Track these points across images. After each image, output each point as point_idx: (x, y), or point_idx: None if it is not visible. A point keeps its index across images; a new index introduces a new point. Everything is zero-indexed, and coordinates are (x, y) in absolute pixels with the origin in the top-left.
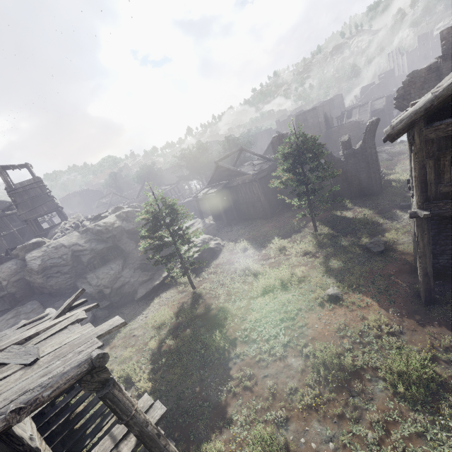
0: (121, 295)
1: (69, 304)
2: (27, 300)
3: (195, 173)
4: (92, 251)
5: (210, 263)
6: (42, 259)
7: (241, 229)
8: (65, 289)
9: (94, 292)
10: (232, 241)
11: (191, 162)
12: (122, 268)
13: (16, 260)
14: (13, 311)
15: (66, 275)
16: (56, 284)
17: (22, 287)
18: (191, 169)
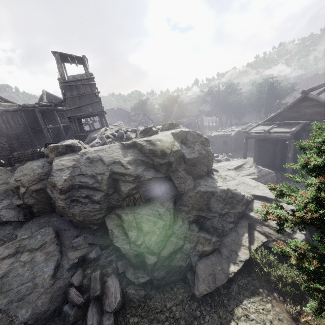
0: (167, 268)
1: None
2: (43, 218)
3: (217, 110)
4: (136, 179)
5: None
6: (71, 172)
7: None
8: (89, 222)
9: (130, 253)
10: None
11: (216, 99)
12: (173, 217)
13: (44, 162)
14: (15, 244)
15: (95, 204)
16: (80, 214)
17: (42, 199)
18: (215, 106)
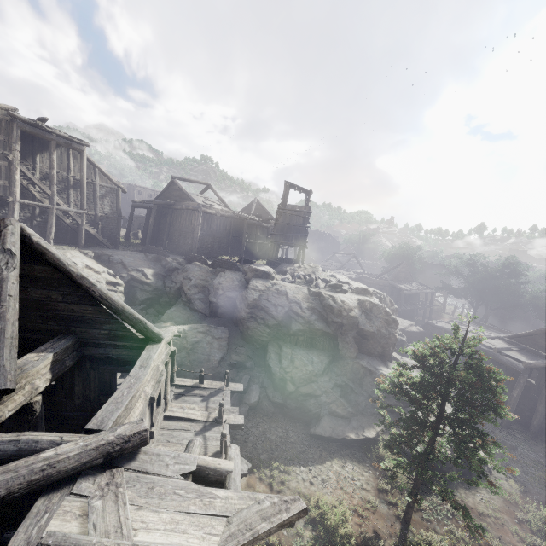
0: (299, 404)
1: (269, 529)
2: (222, 321)
3: (473, 293)
4: (306, 323)
5: (454, 489)
6: (260, 295)
7: (542, 466)
8: (255, 340)
9: (277, 374)
10: (515, 478)
11: (478, 276)
12: (323, 370)
13: (241, 277)
14: (207, 327)
15: (266, 328)
16: (253, 330)
17: (229, 306)
18: (471, 285)
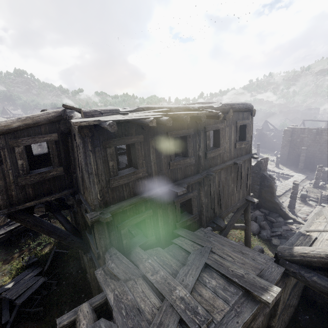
0: None
1: None
2: None
3: None
4: None
5: None
6: None
7: None
8: None
9: None
10: None
11: None
12: None
13: None
14: None
15: None
16: None
17: None
18: None
